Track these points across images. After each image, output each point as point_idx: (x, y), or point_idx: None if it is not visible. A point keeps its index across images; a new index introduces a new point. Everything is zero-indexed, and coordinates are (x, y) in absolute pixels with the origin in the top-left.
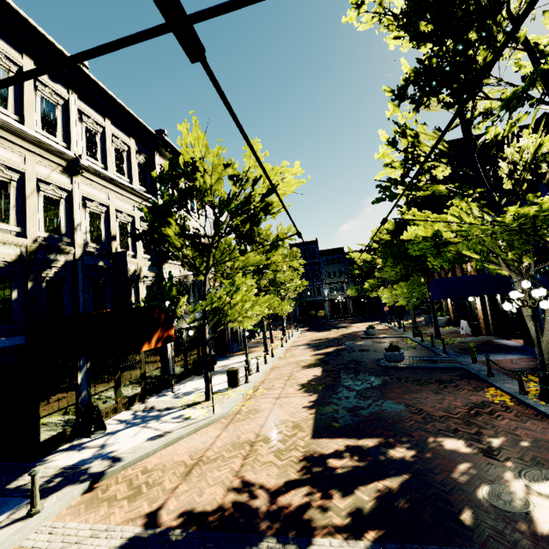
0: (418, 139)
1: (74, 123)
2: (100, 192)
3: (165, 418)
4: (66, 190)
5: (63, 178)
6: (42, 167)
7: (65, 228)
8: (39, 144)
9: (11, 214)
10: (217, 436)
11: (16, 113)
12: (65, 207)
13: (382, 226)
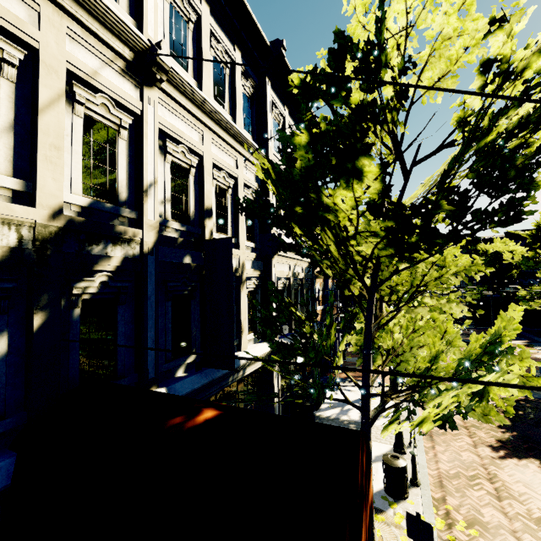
0: None
1: None
2: (190, 129)
3: None
4: (131, 112)
5: (125, 87)
6: (82, 51)
7: (127, 190)
8: None
9: None
10: None
11: None
12: (128, 147)
13: None
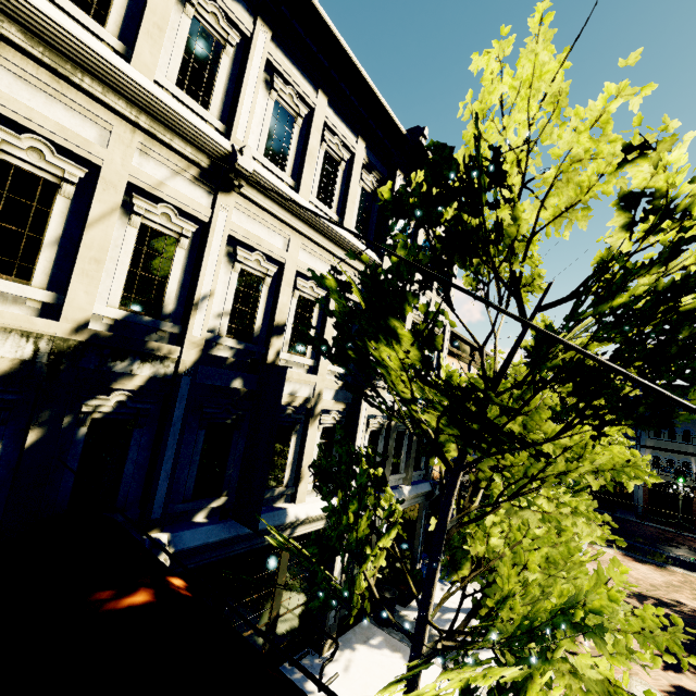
0: None
1: (250, 86)
2: (273, 233)
3: None
4: (198, 219)
5: (196, 194)
6: (152, 163)
7: (176, 301)
8: (151, 107)
9: (41, 259)
10: None
11: (125, 39)
12: (189, 255)
13: None
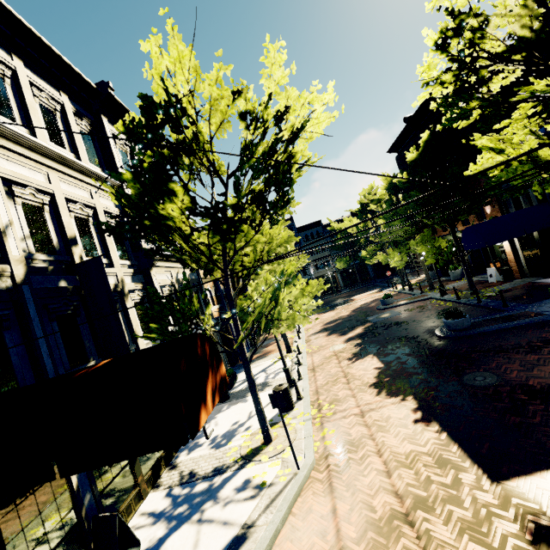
0: (482, 31)
1: None
2: (33, 172)
3: (224, 493)
4: None
5: None
6: None
7: None
8: None
9: None
10: (332, 512)
11: None
12: None
13: (370, 186)
